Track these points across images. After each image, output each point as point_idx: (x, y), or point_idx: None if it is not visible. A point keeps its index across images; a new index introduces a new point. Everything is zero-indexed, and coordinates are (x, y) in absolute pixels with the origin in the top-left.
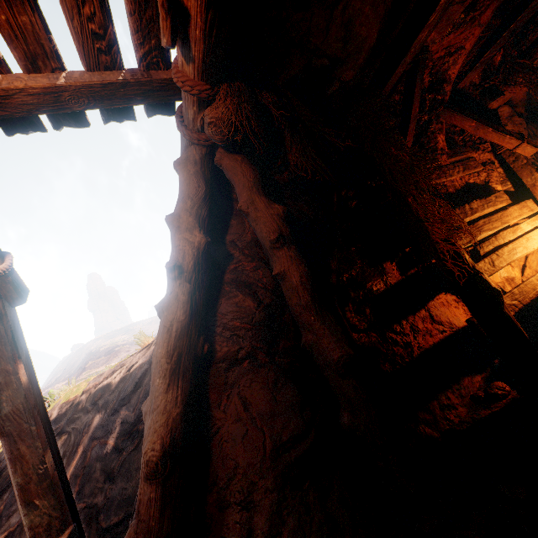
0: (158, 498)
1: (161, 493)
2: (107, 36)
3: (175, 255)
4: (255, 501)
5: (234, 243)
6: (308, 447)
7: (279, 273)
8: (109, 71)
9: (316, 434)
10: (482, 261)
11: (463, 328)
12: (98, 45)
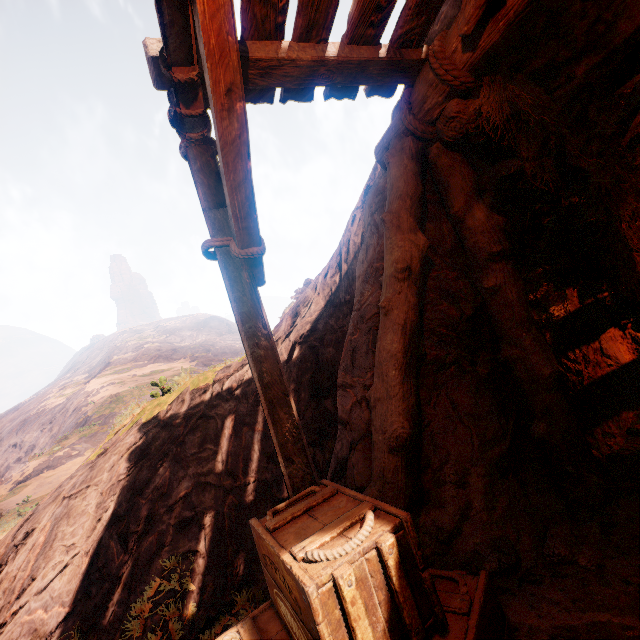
0: (403, 467)
1: (405, 464)
2: (386, 9)
3: (401, 255)
4: (470, 482)
5: (434, 249)
6: (507, 448)
7: (494, 287)
8: (365, 45)
9: (511, 438)
10: None
11: (625, 365)
12: (373, 18)
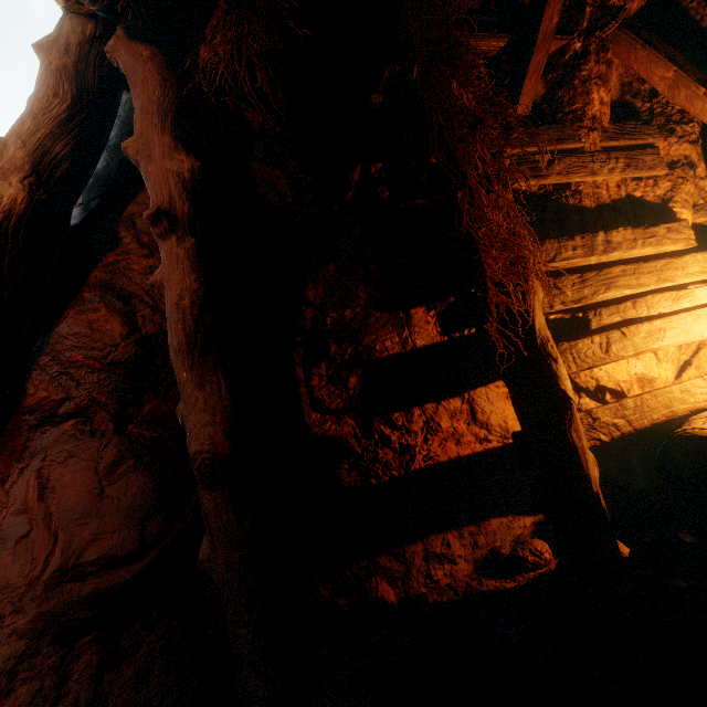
0: None
1: None
2: None
3: None
4: None
5: (133, 220)
6: (124, 579)
7: (154, 283)
8: None
9: (154, 560)
10: (588, 340)
11: None
12: None
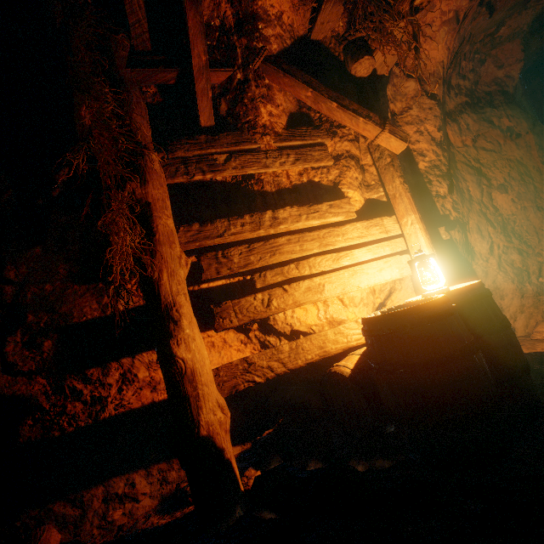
0: None
1: None
2: None
3: None
4: None
5: None
6: None
7: None
8: None
9: None
10: (252, 297)
11: None
12: None
